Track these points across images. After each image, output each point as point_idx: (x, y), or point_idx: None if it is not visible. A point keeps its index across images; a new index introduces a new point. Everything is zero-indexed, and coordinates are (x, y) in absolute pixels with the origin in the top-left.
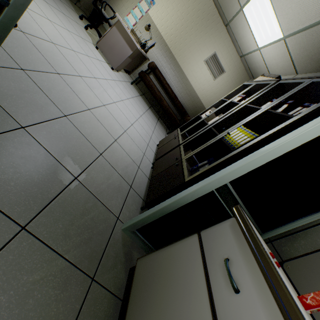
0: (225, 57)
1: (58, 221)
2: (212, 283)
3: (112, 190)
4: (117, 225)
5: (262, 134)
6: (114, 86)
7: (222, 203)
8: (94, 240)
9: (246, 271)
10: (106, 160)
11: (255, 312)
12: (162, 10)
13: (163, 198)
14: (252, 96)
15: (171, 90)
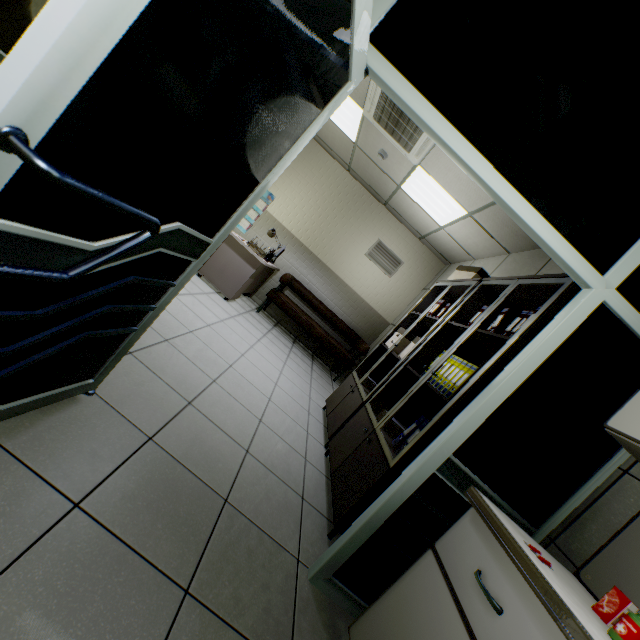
0: (396, 243)
1: (222, 575)
2: (469, 614)
3: (278, 510)
4: (300, 572)
5: (487, 358)
6: (235, 328)
7: (454, 490)
8: (274, 602)
9: (504, 579)
10: (256, 460)
11: (525, 628)
12: (286, 203)
13: (363, 506)
14: (451, 307)
15: (324, 307)
